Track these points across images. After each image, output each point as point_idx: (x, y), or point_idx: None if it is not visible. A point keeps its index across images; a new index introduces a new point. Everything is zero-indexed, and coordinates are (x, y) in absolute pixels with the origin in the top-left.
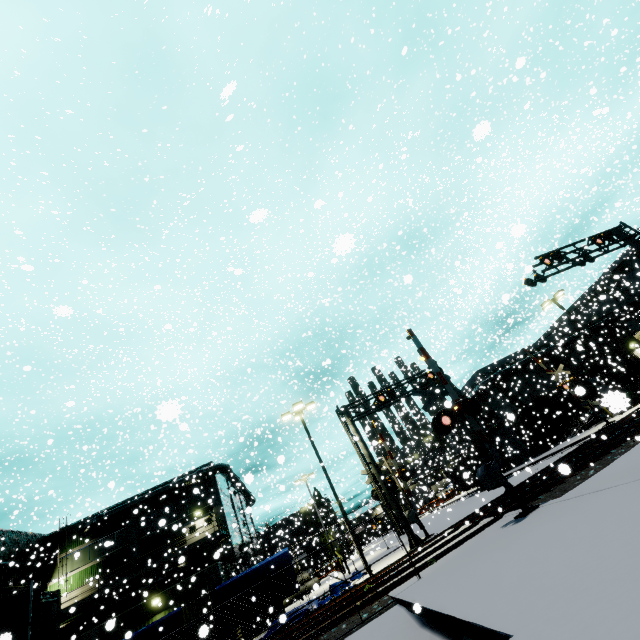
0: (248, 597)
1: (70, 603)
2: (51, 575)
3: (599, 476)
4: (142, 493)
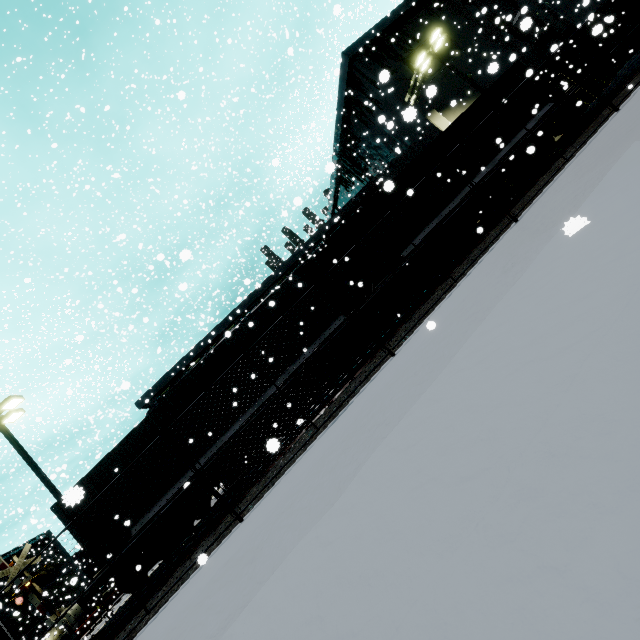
0: None
1: None
2: None
3: None
4: None
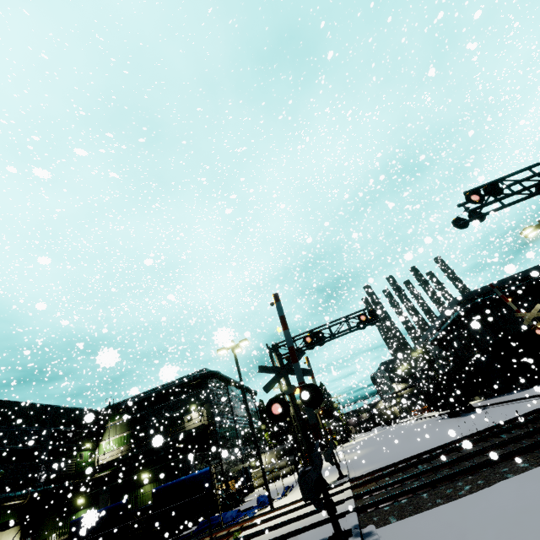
0: (174, 502)
1: (112, 458)
2: (102, 437)
3: (456, 508)
4: (157, 387)
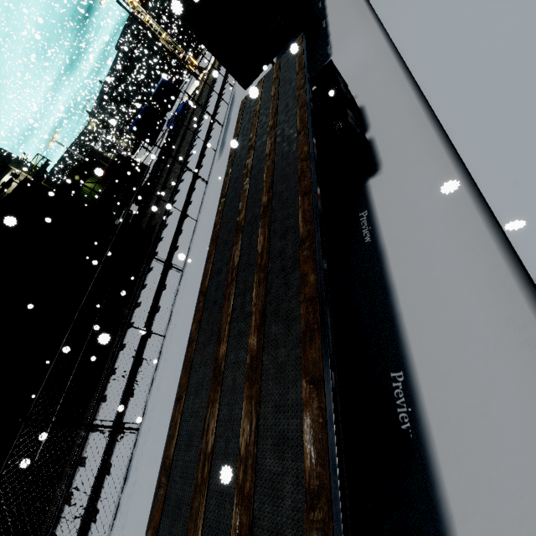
0: (167, 97)
1: None
2: None
3: None
4: None
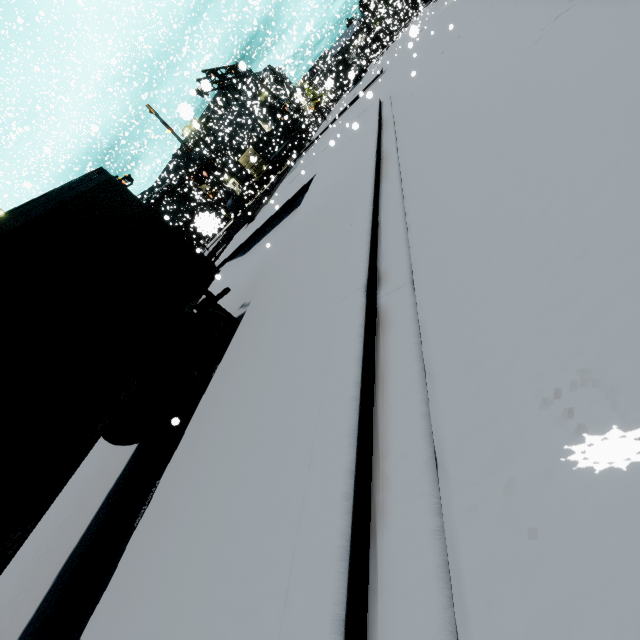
0: None
1: None
2: None
3: None
4: None
